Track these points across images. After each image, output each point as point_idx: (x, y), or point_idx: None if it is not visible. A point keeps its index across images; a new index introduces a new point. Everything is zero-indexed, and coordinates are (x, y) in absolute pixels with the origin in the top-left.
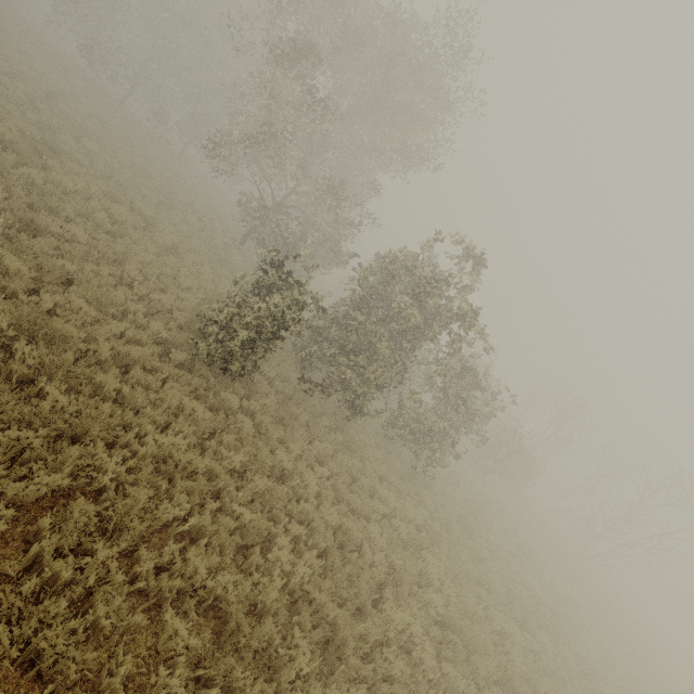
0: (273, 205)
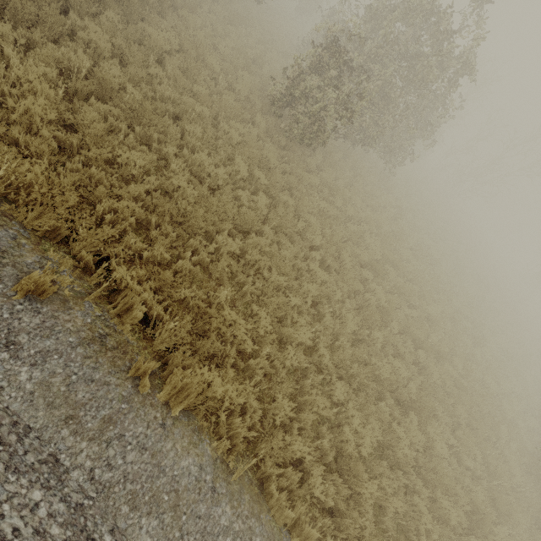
0: None
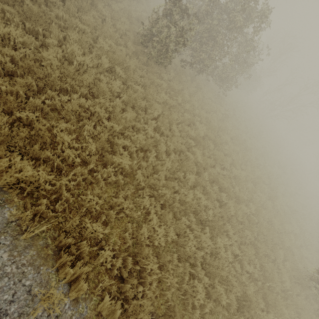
0: None
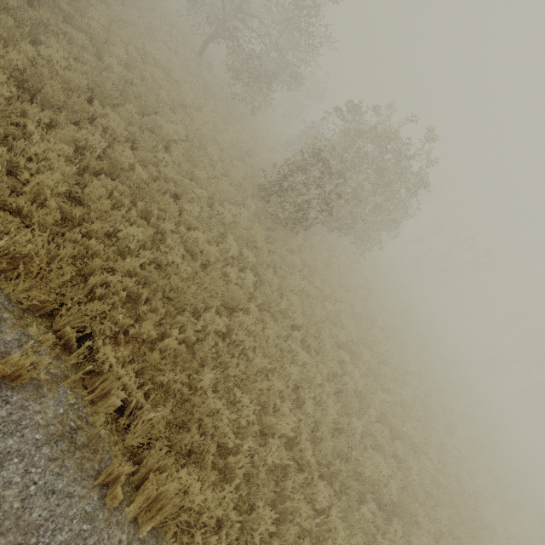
0: (231, 10)
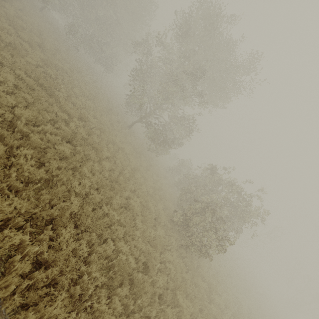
0: (149, 112)
